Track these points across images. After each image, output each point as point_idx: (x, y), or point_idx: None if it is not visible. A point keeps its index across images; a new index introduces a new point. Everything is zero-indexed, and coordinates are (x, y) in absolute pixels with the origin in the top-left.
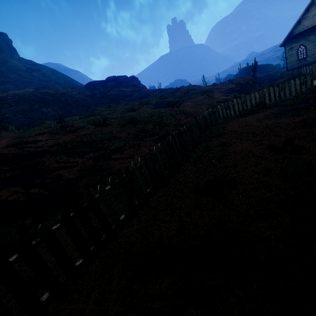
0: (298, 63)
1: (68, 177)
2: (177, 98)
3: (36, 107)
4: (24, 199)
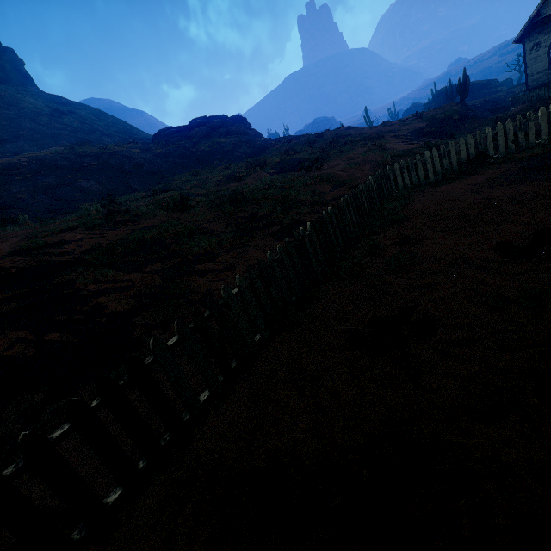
0: (550, 75)
1: (115, 310)
2: (318, 152)
3: (69, 179)
4: (35, 354)
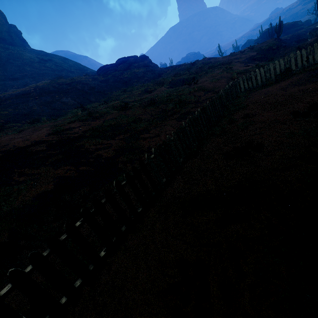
0: None
1: (107, 156)
2: (193, 74)
3: (57, 98)
4: (77, 175)
